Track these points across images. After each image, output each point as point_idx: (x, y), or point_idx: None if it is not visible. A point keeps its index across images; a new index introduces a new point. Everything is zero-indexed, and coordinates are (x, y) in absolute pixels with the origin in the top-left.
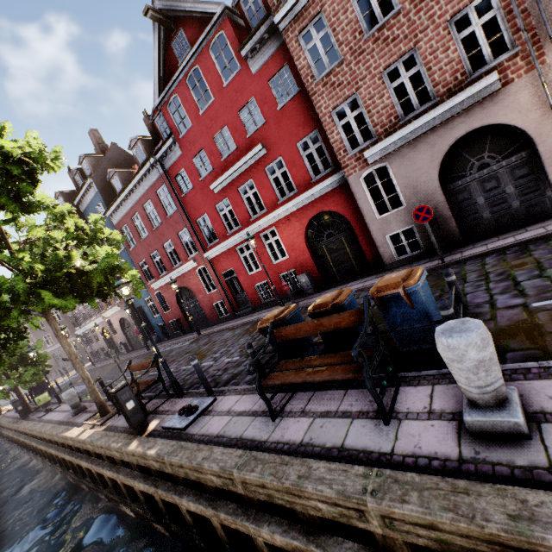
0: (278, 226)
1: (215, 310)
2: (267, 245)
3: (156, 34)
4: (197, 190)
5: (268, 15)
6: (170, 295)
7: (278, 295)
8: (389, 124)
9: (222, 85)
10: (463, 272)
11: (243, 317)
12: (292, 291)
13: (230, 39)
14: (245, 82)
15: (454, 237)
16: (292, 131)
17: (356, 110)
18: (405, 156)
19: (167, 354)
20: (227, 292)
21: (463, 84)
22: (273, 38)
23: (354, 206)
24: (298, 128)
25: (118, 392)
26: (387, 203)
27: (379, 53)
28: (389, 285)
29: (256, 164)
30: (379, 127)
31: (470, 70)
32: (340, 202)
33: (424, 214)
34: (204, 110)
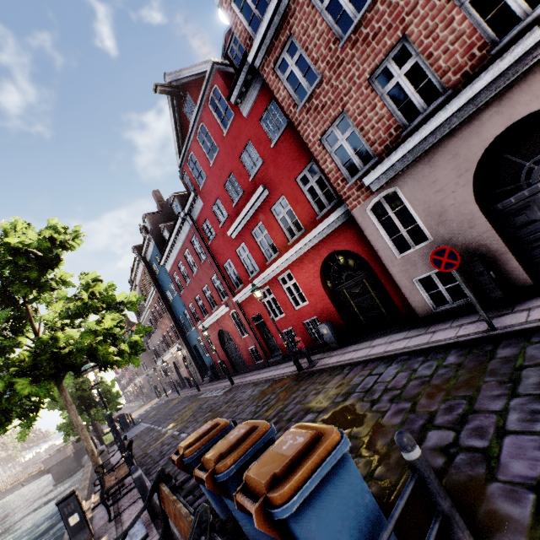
0: (292, 269)
1: (250, 355)
2: (287, 289)
3: (170, 105)
4: (220, 236)
5: (245, 57)
6: (214, 336)
7: (291, 353)
8: (389, 139)
9: (223, 135)
10: (519, 360)
11: (271, 368)
12: (319, 341)
13: (222, 90)
14: (240, 127)
15: (519, 281)
16: (289, 167)
17: (347, 131)
18: (419, 175)
19: (201, 405)
20: (258, 338)
21: (485, 60)
22: (256, 77)
23: (370, 242)
24: (294, 162)
25: (61, 503)
26: (407, 238)
27: (361, 57)
28: (254, 483)
29: (262, 206)
30: (378, 144)
31: (494, 38)
32: (352, 238)
33: (447, 258)
34: (213, 162)
